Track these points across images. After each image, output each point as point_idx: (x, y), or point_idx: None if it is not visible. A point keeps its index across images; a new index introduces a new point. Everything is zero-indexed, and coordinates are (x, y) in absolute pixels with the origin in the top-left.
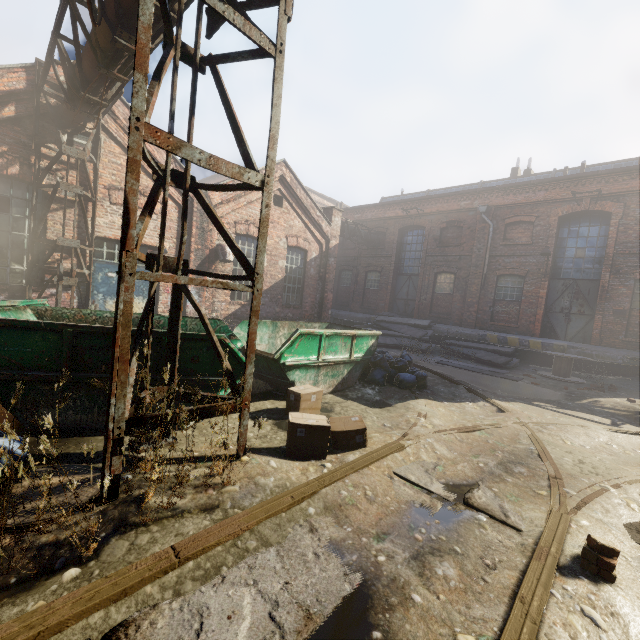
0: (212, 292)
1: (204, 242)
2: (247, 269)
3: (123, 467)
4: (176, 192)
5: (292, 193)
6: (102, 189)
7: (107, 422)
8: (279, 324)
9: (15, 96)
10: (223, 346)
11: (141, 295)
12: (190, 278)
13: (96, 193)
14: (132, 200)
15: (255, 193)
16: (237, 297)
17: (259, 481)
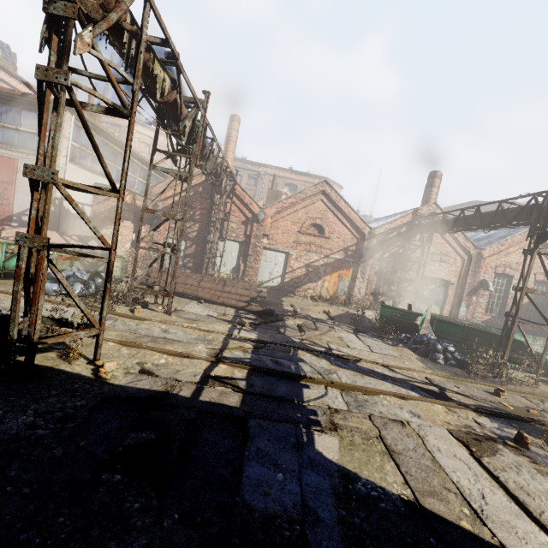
0: (474, 306)
1: (474, 278)
2: (547, 323)
3: (494, 373)
4: (463, 252)
5: (544, 244)
6: (429, 255)
7: (503, 358)
8: (537, 338)
9: (406, 223)
10: (523, 345)
11: (435, 304)
12: (530, 325)
13: (427, 257)
14: (520, 306)
15: (512, 247)
16: (489, 311)
17: (547, 392)
